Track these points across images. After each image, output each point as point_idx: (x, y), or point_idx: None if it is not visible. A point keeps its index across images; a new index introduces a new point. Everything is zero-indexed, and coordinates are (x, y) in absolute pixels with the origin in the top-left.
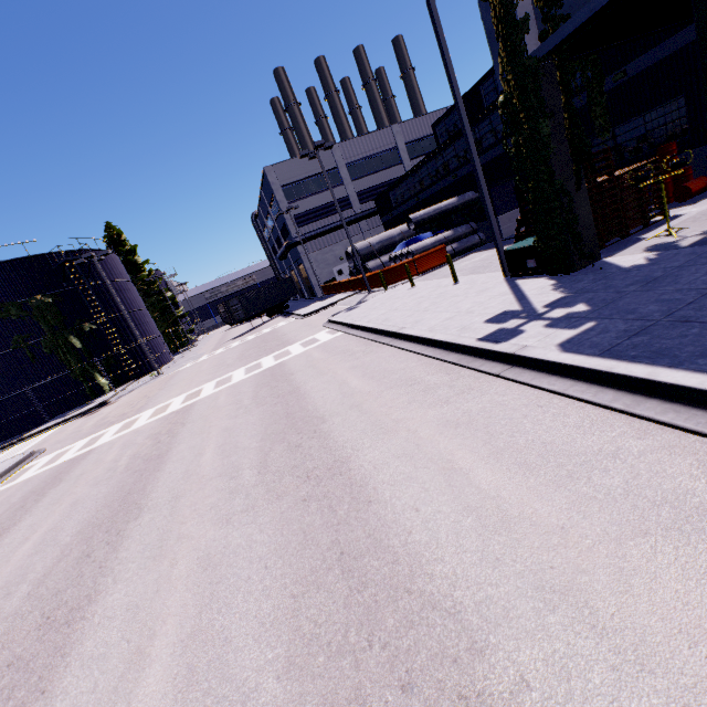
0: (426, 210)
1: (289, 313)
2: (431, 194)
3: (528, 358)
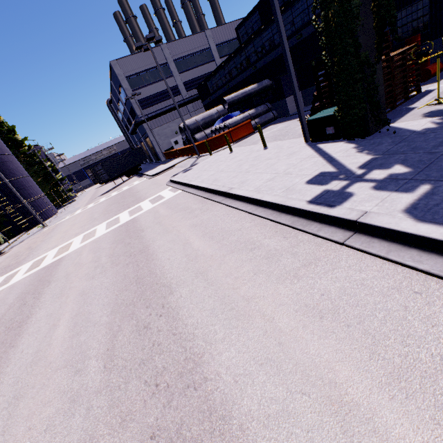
0: (236, 93)
1: (142, 173)
2: (237, 83)
3: (376, 227)
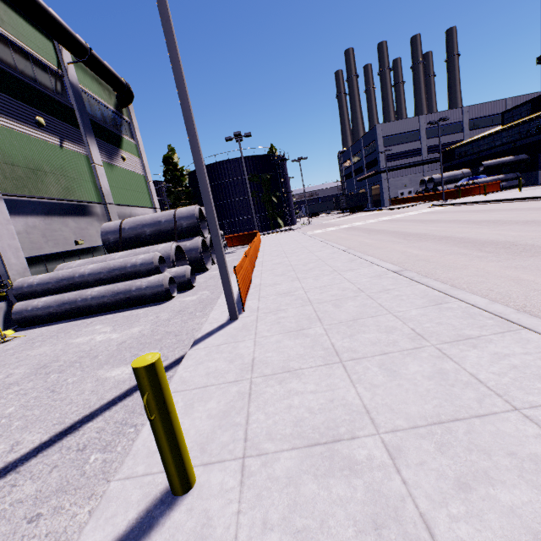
0: (493, 161)
1: (372, 210)
2: (490, 153)
3: None
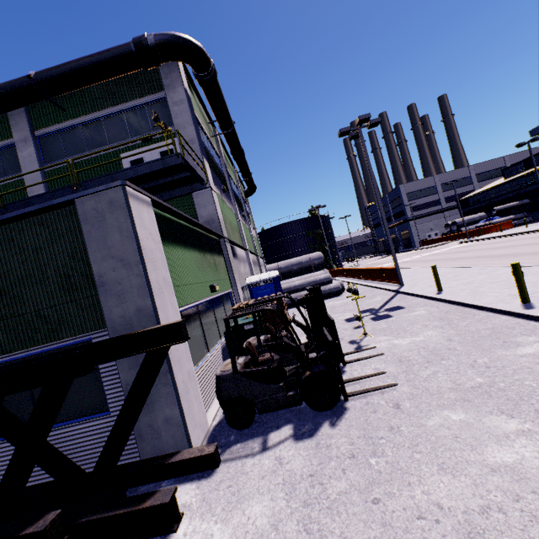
0: (502, 206)
1: (407, 251)
2: (499, 200)
3: None
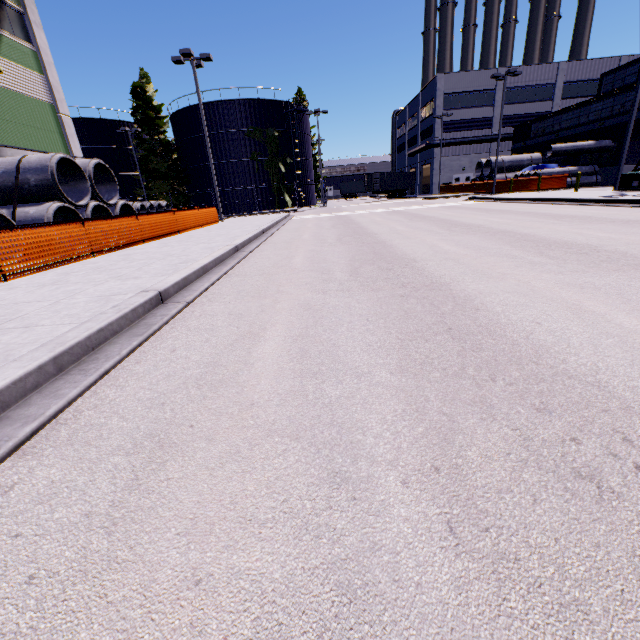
0: (566, 144)
1: (412, 197)
2: (571, 134)
3: (619, 200)
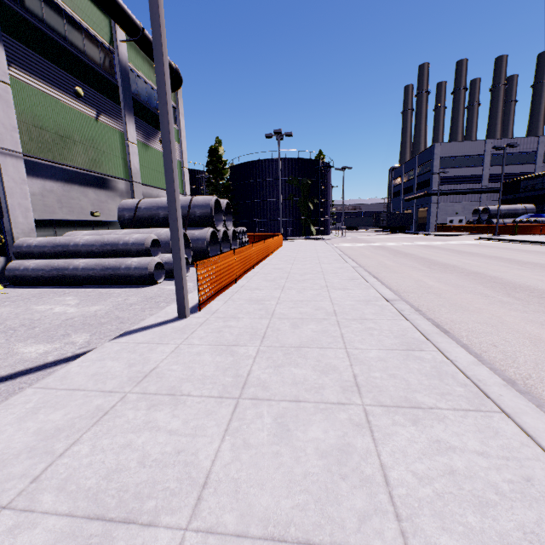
0: None
1: (414, 233)
2: None
3: None
